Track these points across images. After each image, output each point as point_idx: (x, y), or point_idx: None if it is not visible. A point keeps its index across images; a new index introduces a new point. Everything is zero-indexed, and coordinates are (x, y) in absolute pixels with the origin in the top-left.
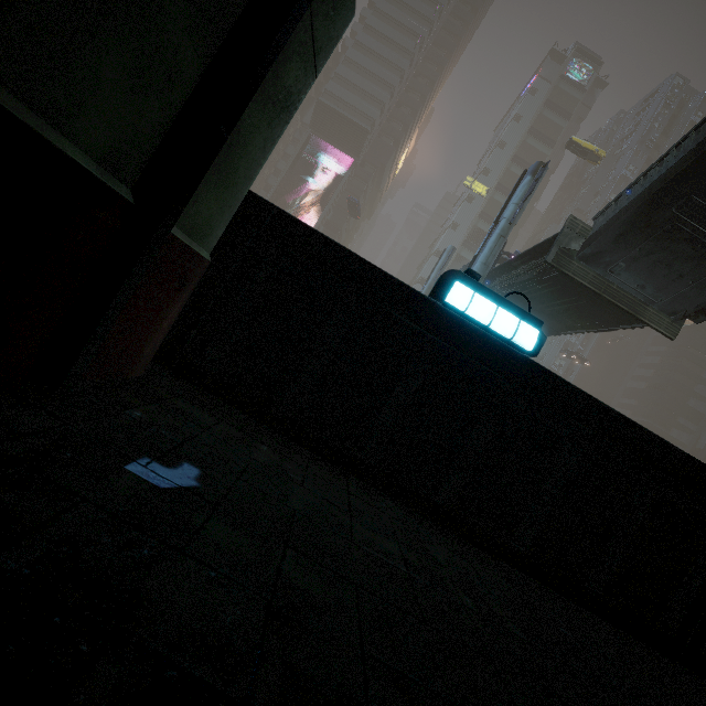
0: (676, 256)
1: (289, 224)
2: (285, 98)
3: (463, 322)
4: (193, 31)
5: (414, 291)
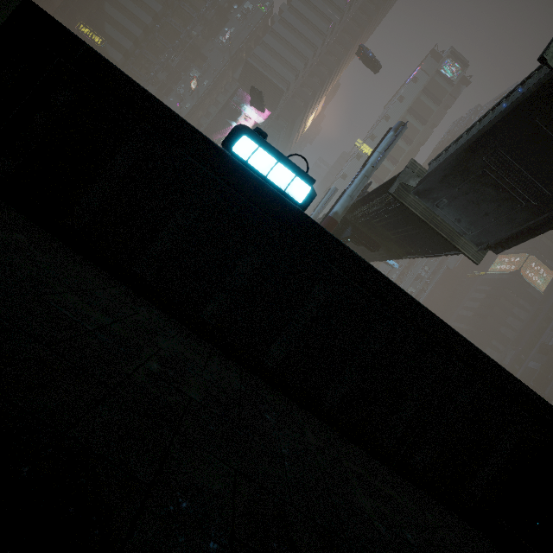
0: (484, 197)
1: (97, 62)
2: None
3: (247, 171)
4: None
5: (205, 138)
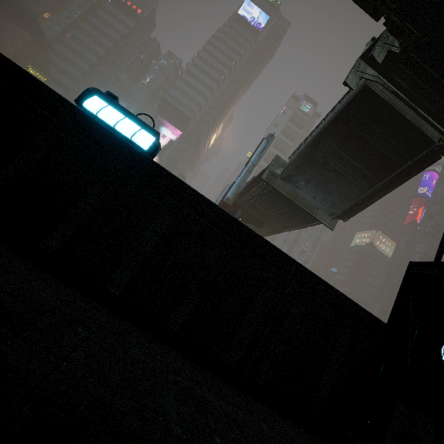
0: (328, 179)
1: None
2: None
3: (97, 123)
4: None
5: (59, 96)
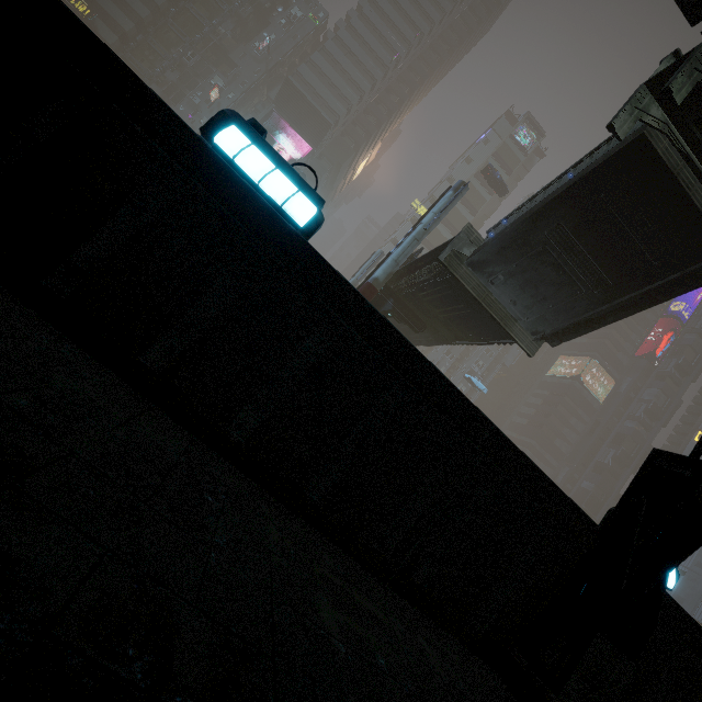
0: (543, 278)
1: None
2: None
3: (232, 173)
4: None
5: (177, 118)
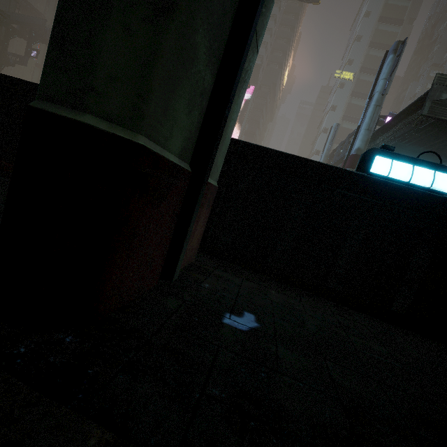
0: None
1: (252, 149)
2: (244, 76)
3: (387, 183)
4: (209, 63)
5: (345, 171)
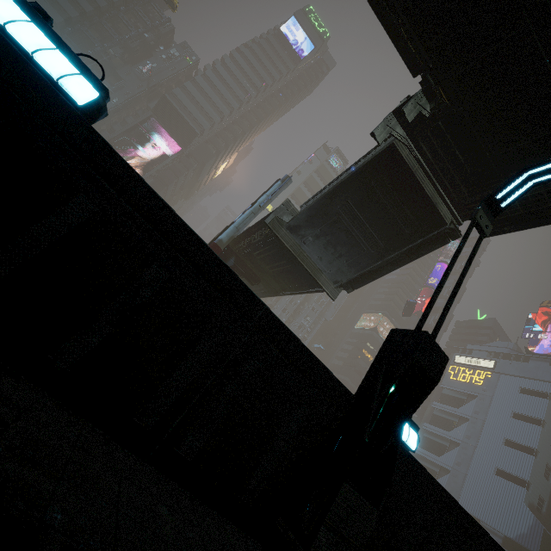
0: (339, 240)
1: None
2: None
3: (2, 39)
4: None
5: None
